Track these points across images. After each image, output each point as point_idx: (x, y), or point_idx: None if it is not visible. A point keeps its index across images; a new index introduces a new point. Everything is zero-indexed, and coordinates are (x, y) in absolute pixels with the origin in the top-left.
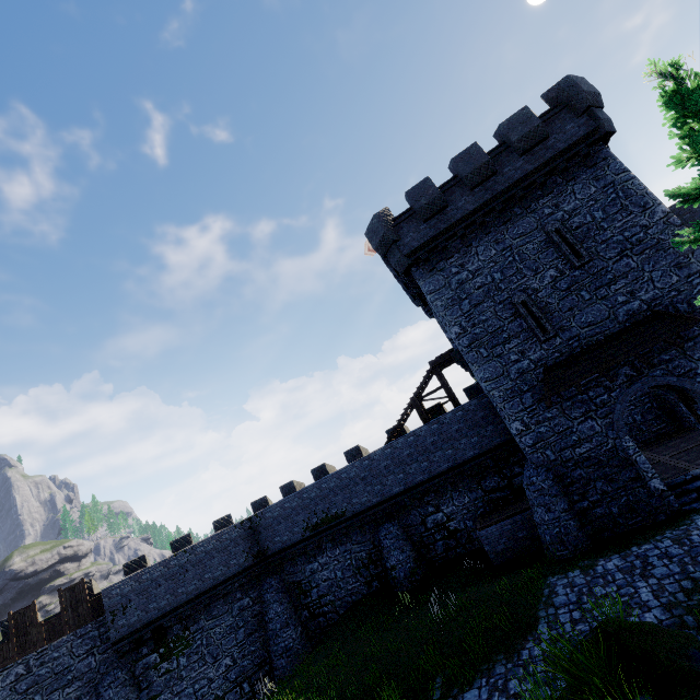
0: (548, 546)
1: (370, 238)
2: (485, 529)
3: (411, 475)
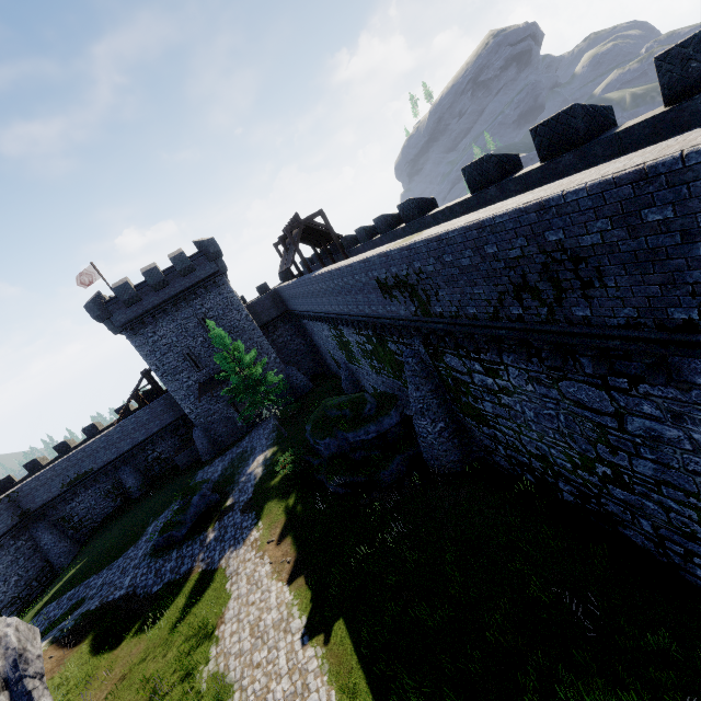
0: (202, 457)
1: (89, 311)
2: (177, 456)
3: (136, 438)
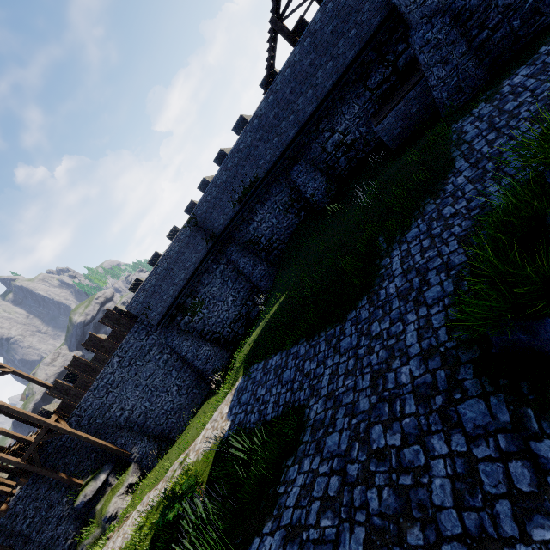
0: (445, 103)
1: None
2: (381, 124)
3: (301, 111)
